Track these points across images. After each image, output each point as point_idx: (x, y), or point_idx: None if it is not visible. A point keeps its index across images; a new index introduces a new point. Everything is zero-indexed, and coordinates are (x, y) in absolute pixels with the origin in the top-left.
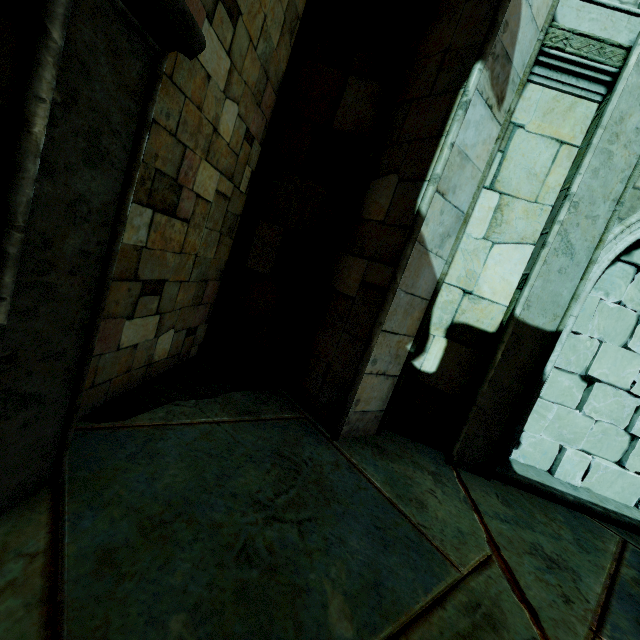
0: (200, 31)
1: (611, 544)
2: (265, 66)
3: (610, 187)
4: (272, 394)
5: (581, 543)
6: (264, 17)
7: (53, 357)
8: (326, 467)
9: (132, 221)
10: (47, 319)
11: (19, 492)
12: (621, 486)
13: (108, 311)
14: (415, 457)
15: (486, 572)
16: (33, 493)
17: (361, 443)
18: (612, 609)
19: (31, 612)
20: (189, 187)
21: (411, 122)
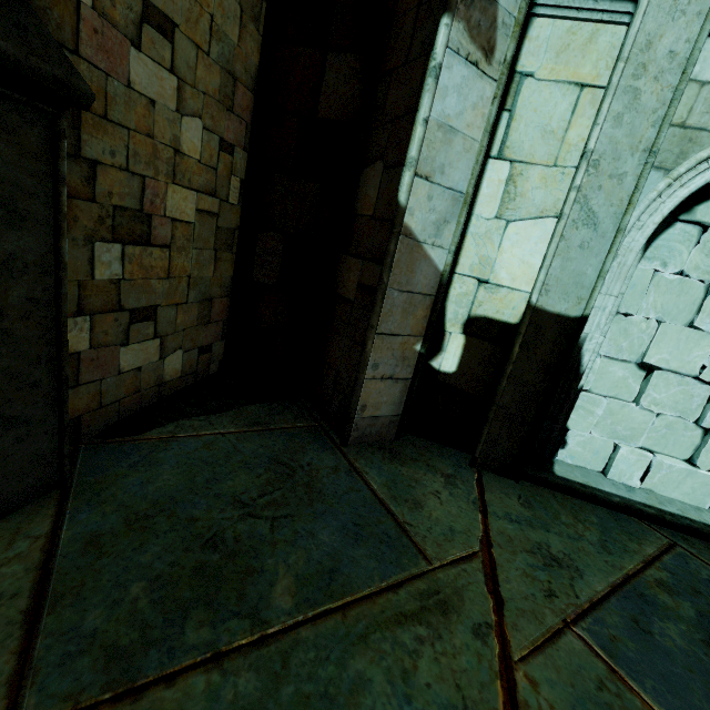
0: (83, 85)
1: (650, 547)
2: (228, 67)
3: (639, 134)
4: (291, 404)
5: (607, 544)
6: (210, 17)
7: (28, 387)
8: (323, 471)
9: (100, 258)
10: (12, 357)
11: (31, 492)
12: (691, 486)
13: (98, 341)
14: (433, 460)
15: (462, 566)
16: (45, 494)
17: (373, 448)
18: (606, 606)
19: (29, 574)
20: (160, 214)
21: (392, 97)
